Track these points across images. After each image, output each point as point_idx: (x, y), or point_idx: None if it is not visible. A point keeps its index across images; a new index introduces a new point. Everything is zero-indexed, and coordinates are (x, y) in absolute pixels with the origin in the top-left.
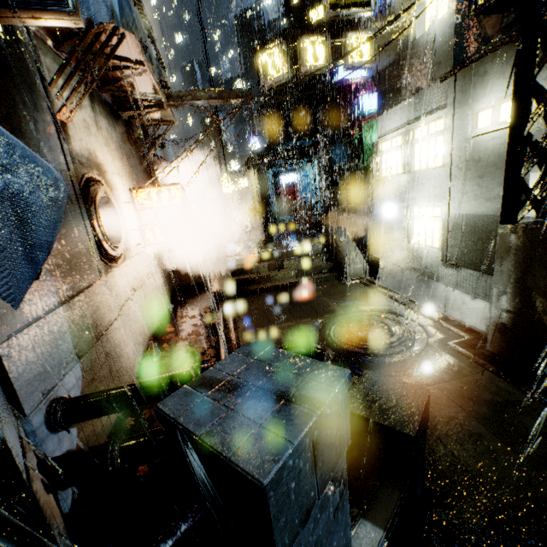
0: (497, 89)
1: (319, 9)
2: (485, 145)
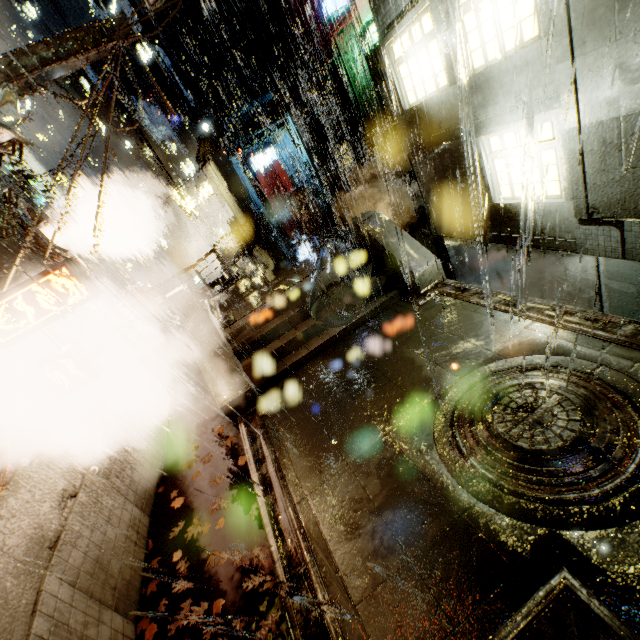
0: None
1: None
2: None
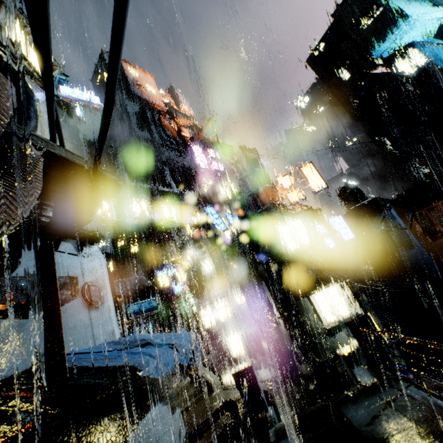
0: (238, 292)
1: (135, 248)
2: (243, 308)
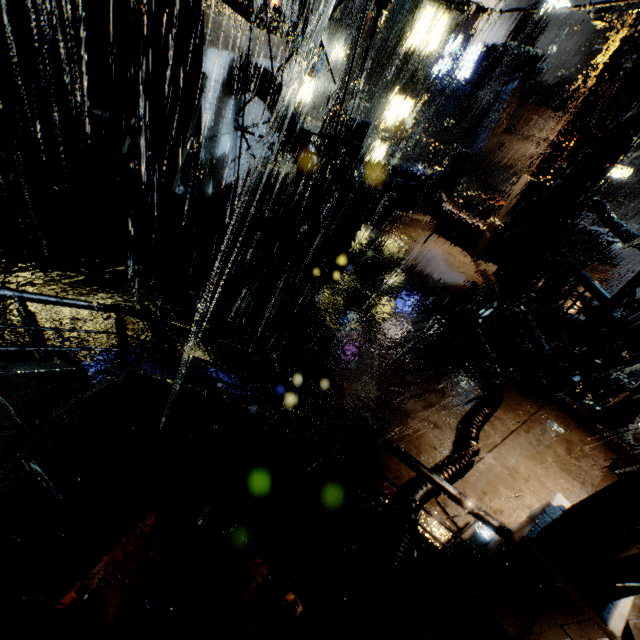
0: (342, 40)
1: None
2: (336, 60)
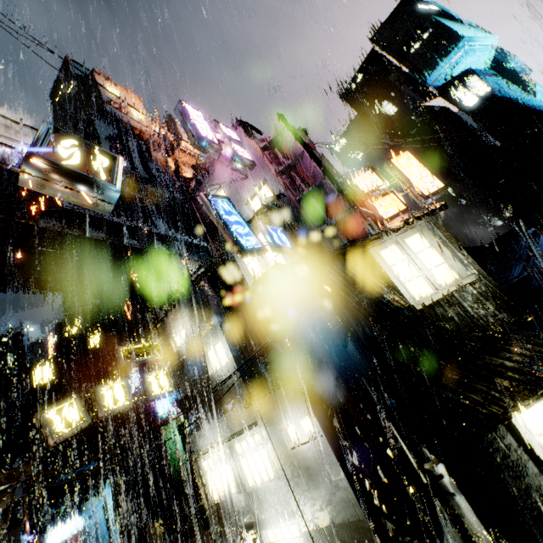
0: (292, 411)
1: (95, 338)
2: (307, 454)
